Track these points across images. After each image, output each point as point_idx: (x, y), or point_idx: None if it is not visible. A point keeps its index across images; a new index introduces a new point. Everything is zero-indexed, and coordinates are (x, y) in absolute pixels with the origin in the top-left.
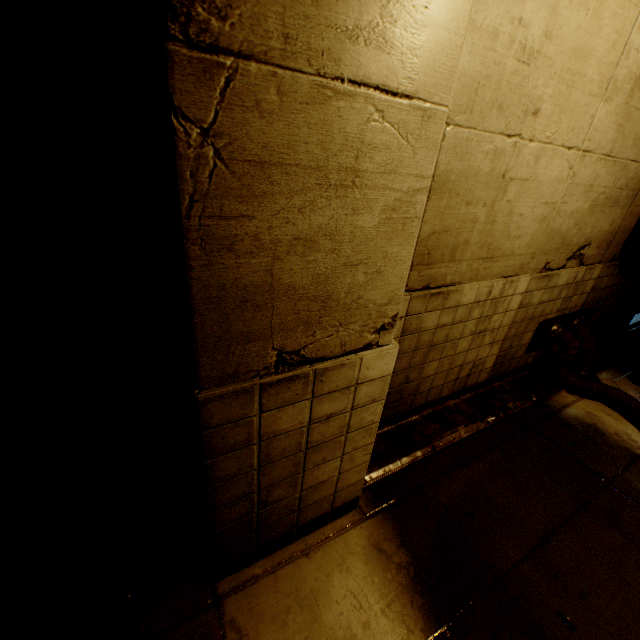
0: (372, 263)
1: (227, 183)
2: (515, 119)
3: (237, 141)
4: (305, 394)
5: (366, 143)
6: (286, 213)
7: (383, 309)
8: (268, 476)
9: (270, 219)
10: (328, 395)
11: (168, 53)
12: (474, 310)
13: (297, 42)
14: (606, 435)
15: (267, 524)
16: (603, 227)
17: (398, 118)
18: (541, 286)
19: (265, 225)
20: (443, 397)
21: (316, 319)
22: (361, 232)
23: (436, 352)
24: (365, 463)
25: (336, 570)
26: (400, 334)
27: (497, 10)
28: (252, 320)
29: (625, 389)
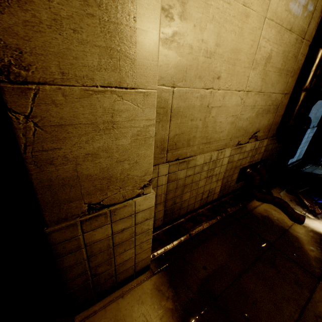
0: (132, 159)
1: (44, 136)
2: (209, 81)
3: (45, 118)
4: (107, 221)
5: (116, 110)
6: (79, 144)
7: (143, 178)
8: (94, 262)
9: (71, 148)
10: (120, 220)
11: (1, 87)
12: (204, 167)
13: (69, 74)
14: (273, 221)
15: (99, 284)
16: (264, 123)
17: (131, 97)
18: (237, 152)
19: (68, 151)
20: (196, 208)
21: (106, 187)
22: (122, 147)
23: (188, 188)
24: (149, 248)
25: (136, 303)
26: (167, 182)
27: (190, 37)
28: (70, 192)
29: (284, 196)
